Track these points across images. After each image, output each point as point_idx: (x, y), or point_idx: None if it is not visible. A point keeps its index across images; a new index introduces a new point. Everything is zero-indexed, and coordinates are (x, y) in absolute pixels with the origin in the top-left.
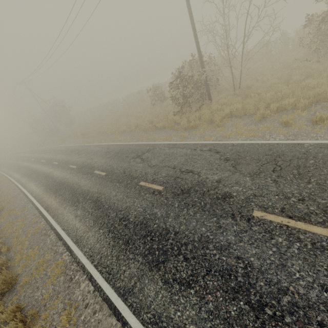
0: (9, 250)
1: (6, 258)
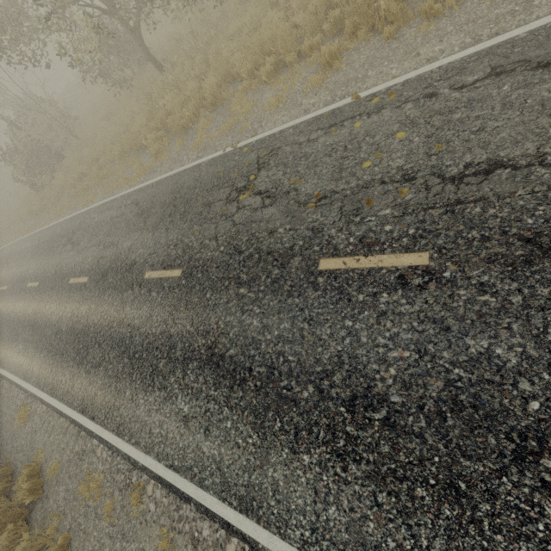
0: None
1: None
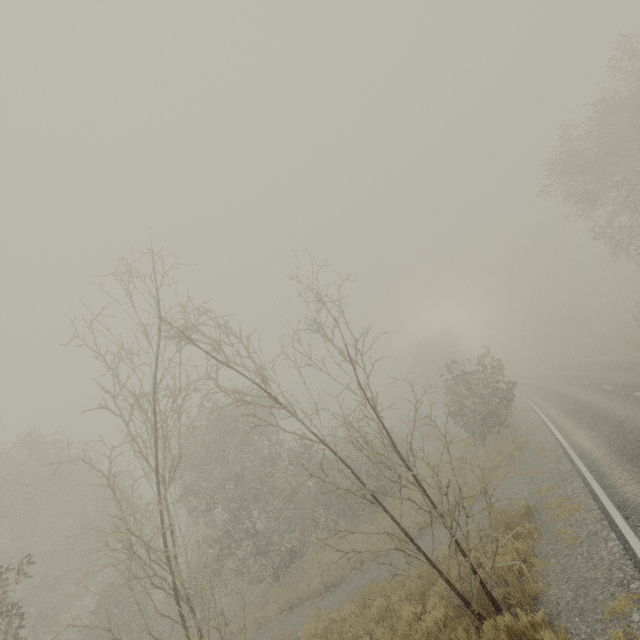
0: None
1: None
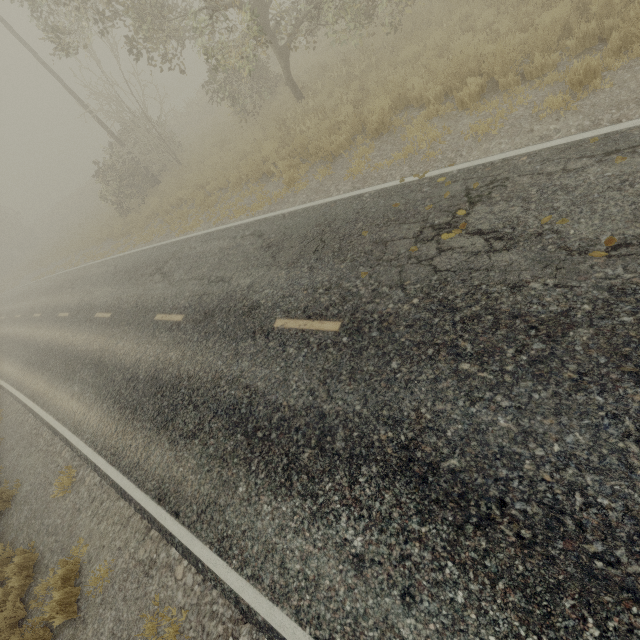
0: None
1: None
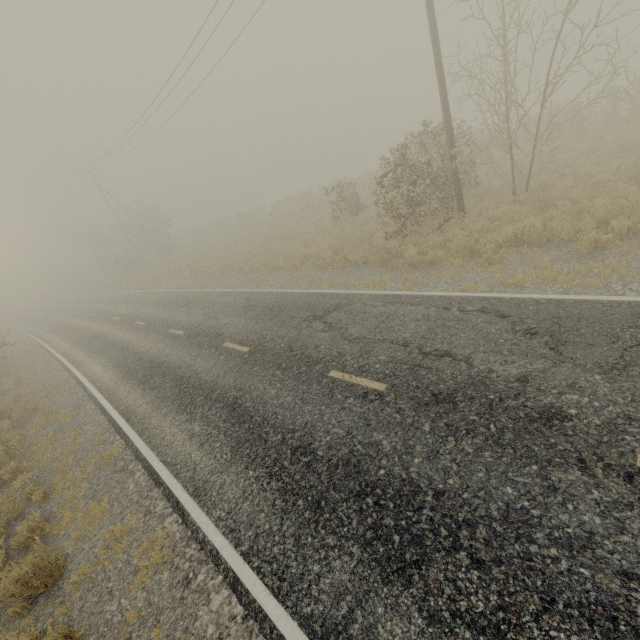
0: (47, 498)
1: (40, 514)
